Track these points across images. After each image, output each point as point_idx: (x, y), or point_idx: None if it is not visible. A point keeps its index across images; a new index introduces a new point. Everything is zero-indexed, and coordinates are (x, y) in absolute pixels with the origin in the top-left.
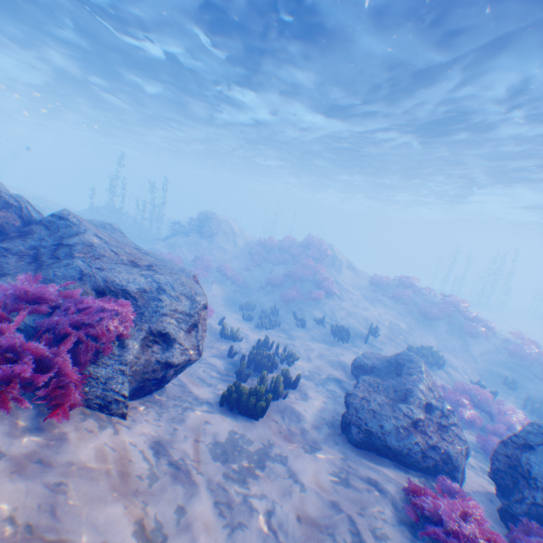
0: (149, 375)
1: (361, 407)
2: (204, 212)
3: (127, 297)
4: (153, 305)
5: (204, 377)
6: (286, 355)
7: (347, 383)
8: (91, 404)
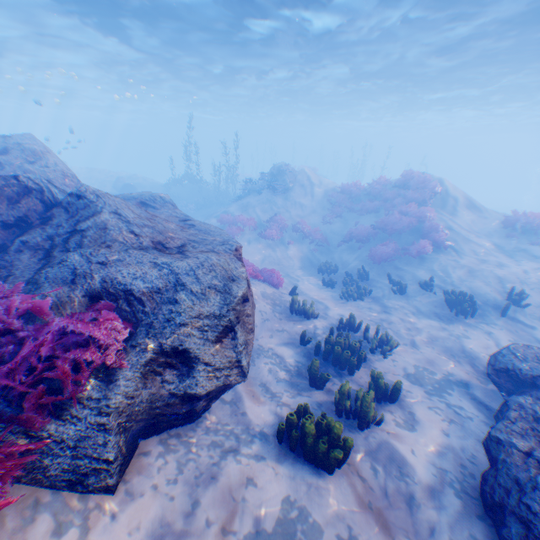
0: (165, 411)
1: (529, 484)
2: (275, 165)
3: (130, 300)
4: (165, 309)
5: (266, 379)
6: (379, 341)
7: (479, 390)
8: (56, 483)
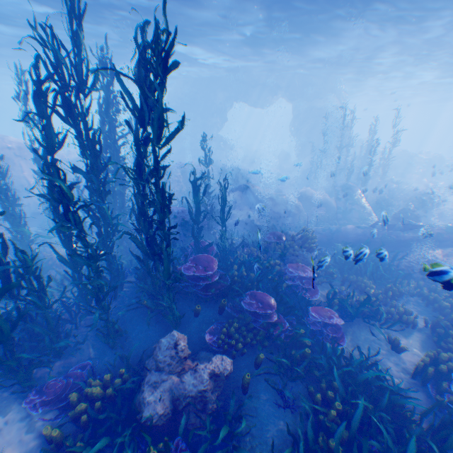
0: None
1: None
2: None
3: None
4: None
5: None
6: None
7: None
8: None
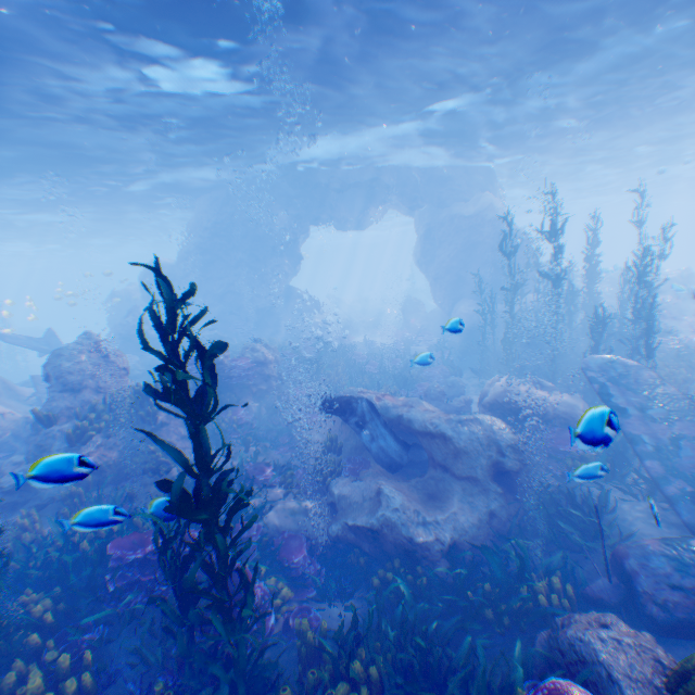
0: None
1: None
2: None
3: None
4: None
5: None
6: None
7: None
8: None
